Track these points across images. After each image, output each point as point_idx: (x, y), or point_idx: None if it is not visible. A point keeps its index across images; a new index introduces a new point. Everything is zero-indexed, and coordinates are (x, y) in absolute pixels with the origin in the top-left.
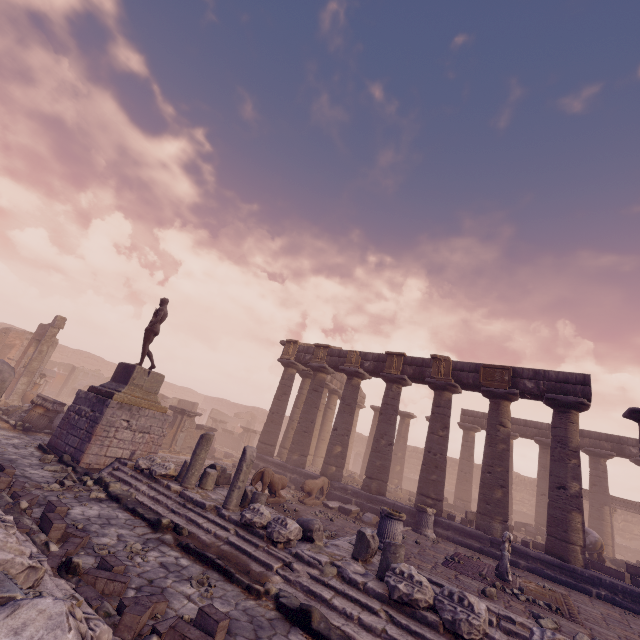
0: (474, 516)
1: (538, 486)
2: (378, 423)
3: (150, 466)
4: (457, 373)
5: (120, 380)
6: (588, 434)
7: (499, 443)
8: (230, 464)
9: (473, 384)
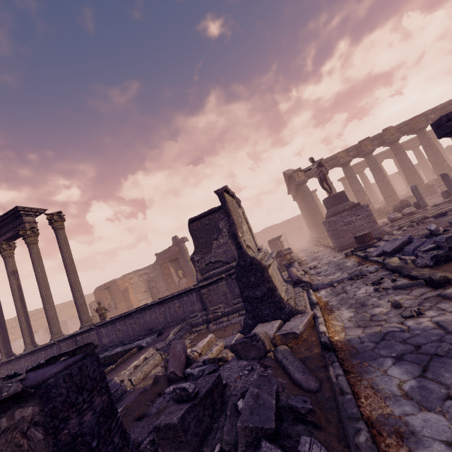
0: (430, 183)
1: (402, 174)
2: (376, 174)
3: (401, 215)
4: (399, 130)
5: (340, 203)
6: (409, 141)
7: (434, 146)
8: (300, 252)
9: (409, 130)
